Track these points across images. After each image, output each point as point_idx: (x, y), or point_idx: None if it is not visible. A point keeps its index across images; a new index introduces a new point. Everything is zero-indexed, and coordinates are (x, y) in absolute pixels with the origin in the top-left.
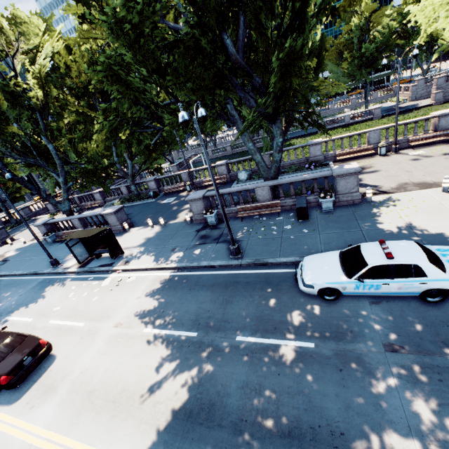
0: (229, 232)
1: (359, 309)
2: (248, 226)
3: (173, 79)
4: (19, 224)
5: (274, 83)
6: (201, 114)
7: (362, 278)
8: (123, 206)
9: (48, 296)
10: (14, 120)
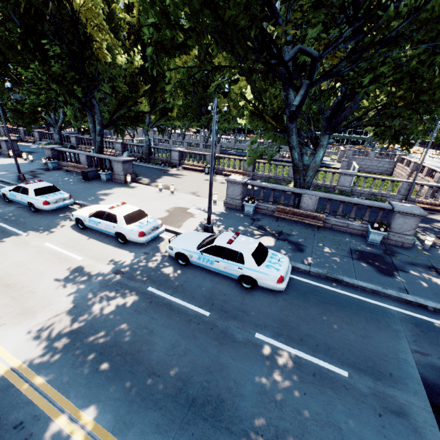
0: (15, 163)
1: (9, 207)
2: (60, 175)
3: (1, 61)
4: None
5: (46, 84)
6: (6, 86)
7: (13, 191)
8: (17, 140)
9: None
10: None
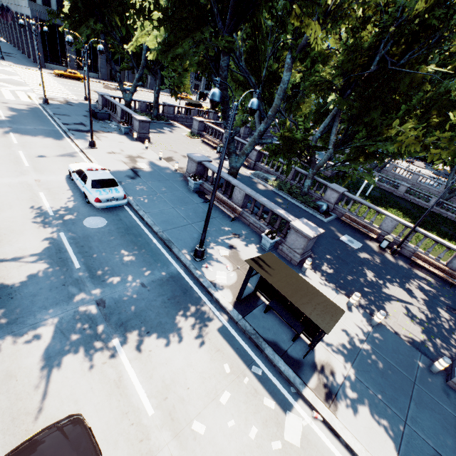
0: None
1: None
2: None
3: None
4: (157, 119)
5: None
6: None
7: None
8: (322, 232)
9: (183, 345)
10: (282, 7)
